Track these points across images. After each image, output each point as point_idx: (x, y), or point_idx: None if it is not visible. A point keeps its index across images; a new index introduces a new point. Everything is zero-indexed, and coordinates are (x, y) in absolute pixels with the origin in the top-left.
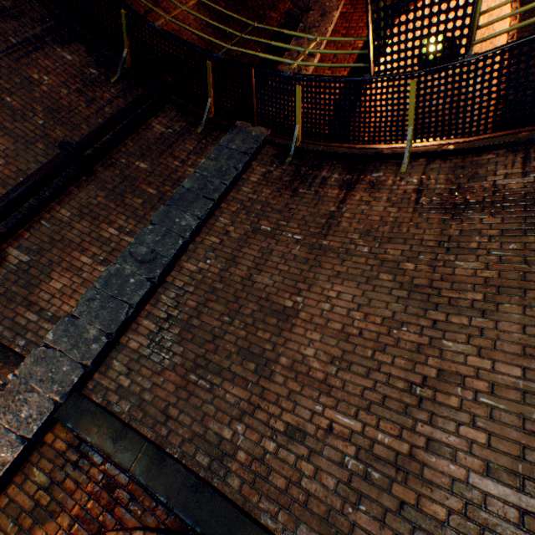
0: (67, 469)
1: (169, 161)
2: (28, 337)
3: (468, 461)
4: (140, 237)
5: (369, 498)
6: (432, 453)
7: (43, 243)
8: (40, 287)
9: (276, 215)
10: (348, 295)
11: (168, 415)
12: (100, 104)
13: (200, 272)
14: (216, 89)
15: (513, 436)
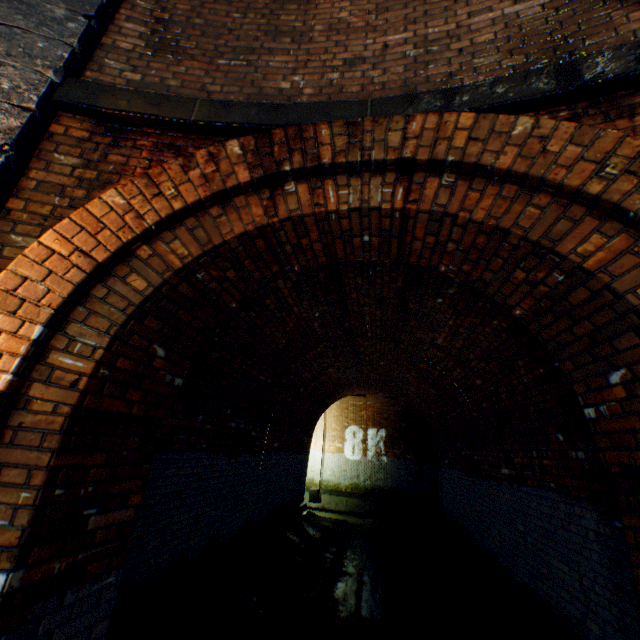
0: (103, 150)
1: None
2: None
3: (501, 7)
4: None
5: (435, 61)
6: (474, 18)
7: None
8: None
9: None
10: None
11: (209, 92)
12: None
13: None
14: None
15: None
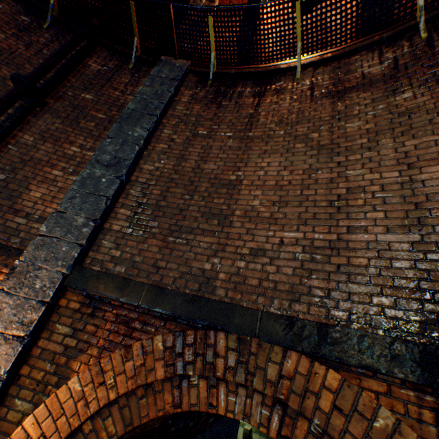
0: (85, 319)
1: (110, 92)
2: (21, 236)
3: (375, 229)
4: (102, 149)
5: (317, 270)
6: (352, 233)
7: (14, 164)
8: (22, 197)
9: (208, 122)
10: (275, 163)
11: (158, 267)
12: (38, 47)
13: (157, 170)
14: (141, 29)
15: (399, 208)
